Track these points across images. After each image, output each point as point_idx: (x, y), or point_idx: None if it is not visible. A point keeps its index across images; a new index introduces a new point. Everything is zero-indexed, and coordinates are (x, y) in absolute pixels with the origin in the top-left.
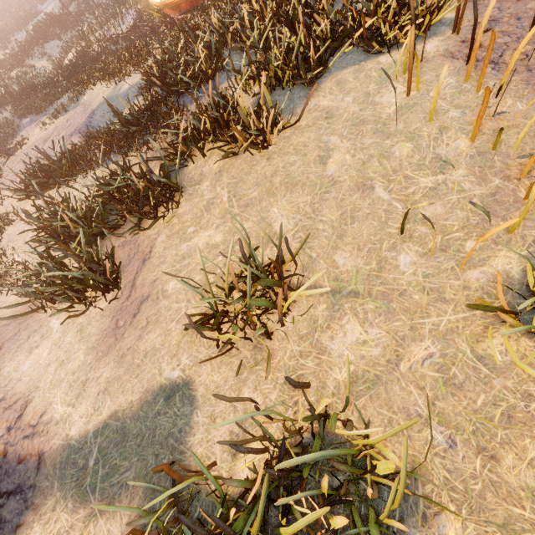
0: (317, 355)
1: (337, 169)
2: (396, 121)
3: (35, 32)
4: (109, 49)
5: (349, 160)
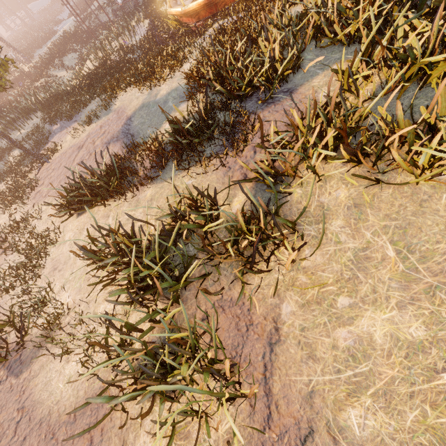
0: None
1: None
2: None
3: (55, 47)
4: (127, 57)
5: None
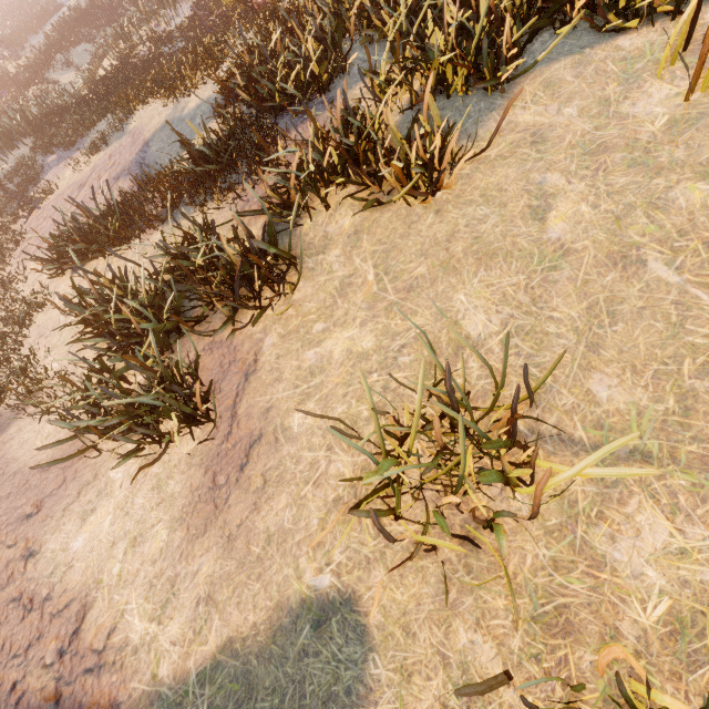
0: (588, 570)
1: (567, 228)
2: (675, 145)
3: (56, 33)
4: (160, 52)
5: (587, 212)
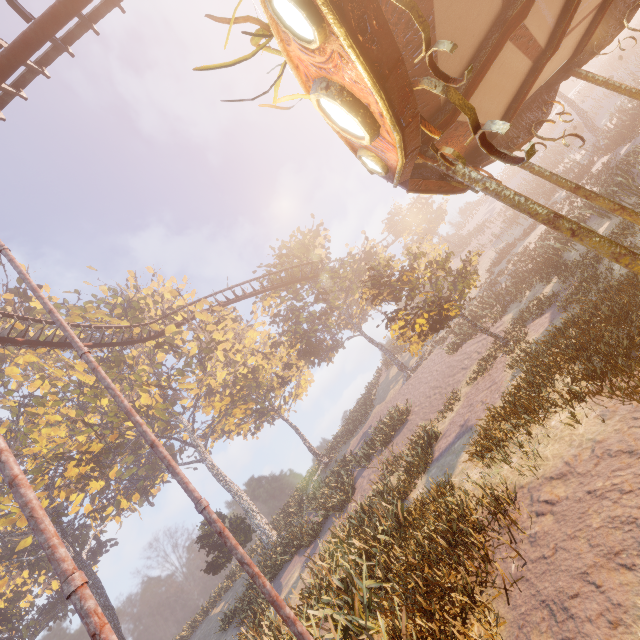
0: None
1: None
2: None
3: None
4: None
5: None
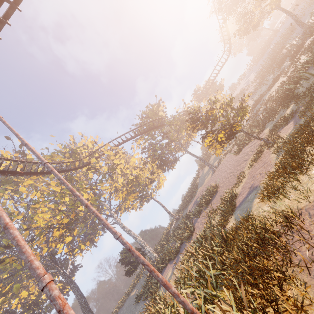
0: None
1: None
2: None
3: None
4: None
5: None
